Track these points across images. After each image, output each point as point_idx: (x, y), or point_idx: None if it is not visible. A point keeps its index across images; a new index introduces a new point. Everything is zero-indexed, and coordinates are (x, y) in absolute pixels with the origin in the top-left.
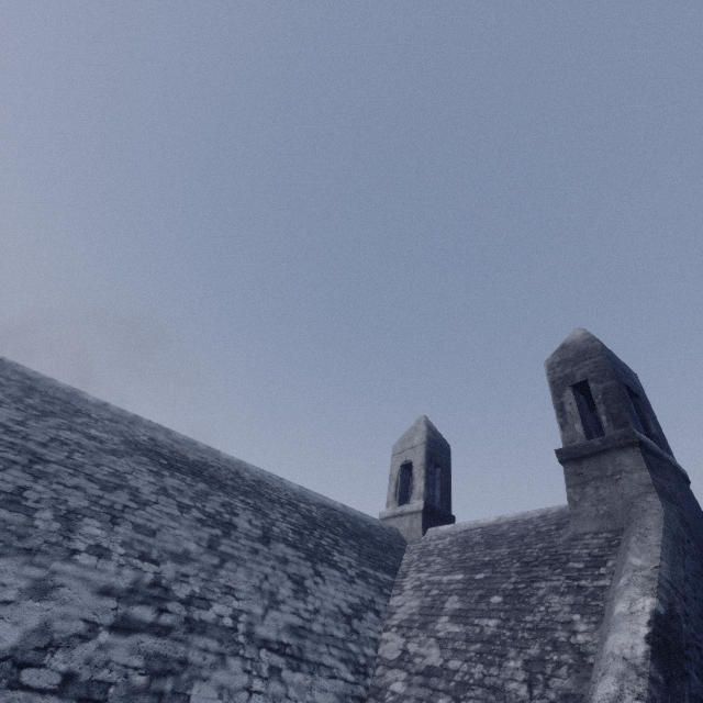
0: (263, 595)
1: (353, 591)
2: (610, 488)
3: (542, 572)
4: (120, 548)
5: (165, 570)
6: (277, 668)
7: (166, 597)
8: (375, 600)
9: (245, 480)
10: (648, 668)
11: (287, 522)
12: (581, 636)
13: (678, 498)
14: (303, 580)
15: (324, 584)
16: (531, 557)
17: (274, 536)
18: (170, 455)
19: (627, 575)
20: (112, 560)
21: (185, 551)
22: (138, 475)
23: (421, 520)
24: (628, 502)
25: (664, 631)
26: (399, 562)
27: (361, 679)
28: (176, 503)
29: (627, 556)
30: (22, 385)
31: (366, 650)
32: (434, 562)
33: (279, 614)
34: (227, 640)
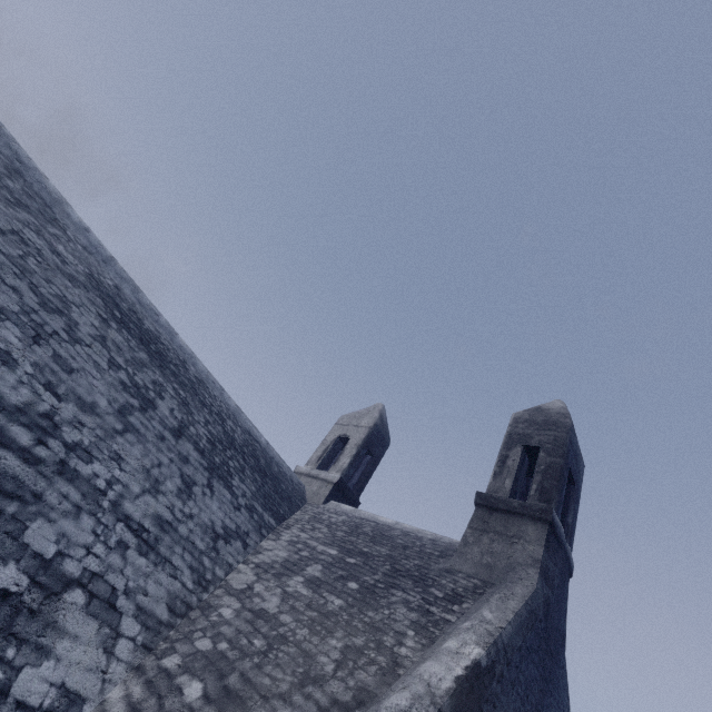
0: (147, 478)
1: (234, 517)
2: (503, 546)
3: (404, 584)
4: (29, 367)
5: (64, 409)
6: (126, 544)
7: (52, 432)
8: (249, 534)
9: (188, 373)
10: (443, 702)
11: (207, 429)
12: (405, 649)
13: (554, 583)
14: (193, 485)
15: (211, 498)
16: (403, 567)
17: (187, 434)
18: (128, 312)
19: (474, 621)
20: (15, 373)
21: (93, 403)
22: (85, 312)
23: (329, 490)
24: (511, 565)
25: (475, 679)
26: (289, 515)
27: (199, 591)
28: (108, 357)
29: (483, 607)
30: (9, 163)
31: (217, 570)
32: (319, 530)
33: (154, 501)
34: (92, 499)
